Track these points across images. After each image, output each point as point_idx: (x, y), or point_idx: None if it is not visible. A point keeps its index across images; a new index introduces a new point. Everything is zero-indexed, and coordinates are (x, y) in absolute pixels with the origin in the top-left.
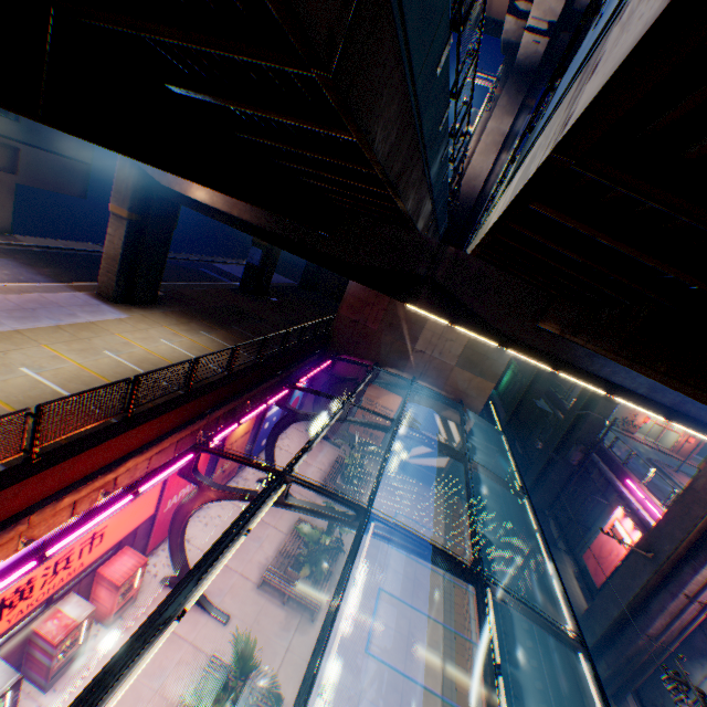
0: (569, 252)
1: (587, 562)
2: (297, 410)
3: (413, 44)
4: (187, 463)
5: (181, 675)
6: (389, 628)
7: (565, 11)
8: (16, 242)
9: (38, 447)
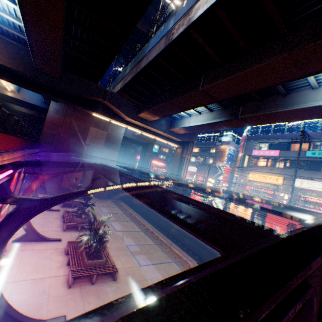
0: (158, 76)
1: None
2: None
3: None
4: None
5: (57, 255)
6: (119, 226)
7: None
8: None
9: None
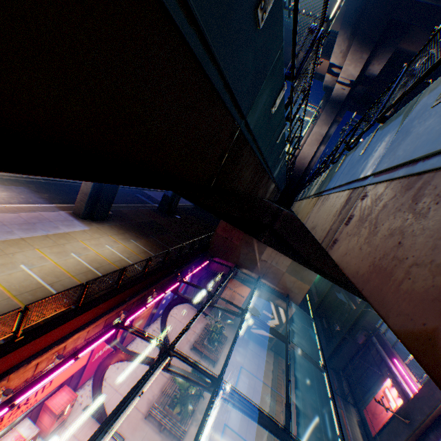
0: None
1: (366, 415)
2: (183, 295)
3: (261, 144)
4: (110, 335)
5: None
6: None
7: (359, 75)
8: (31, 176)
9: (22, 330)
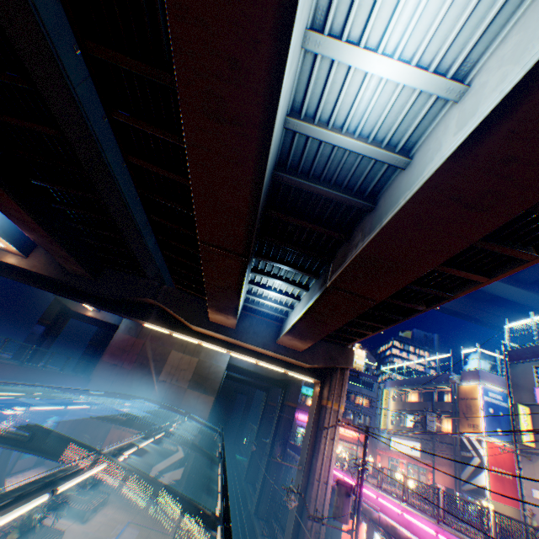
0: (177, 242)
1: None
2: None
3: (121, 183)
4: None
5: None
6: None
7: None
8: None
9: None
